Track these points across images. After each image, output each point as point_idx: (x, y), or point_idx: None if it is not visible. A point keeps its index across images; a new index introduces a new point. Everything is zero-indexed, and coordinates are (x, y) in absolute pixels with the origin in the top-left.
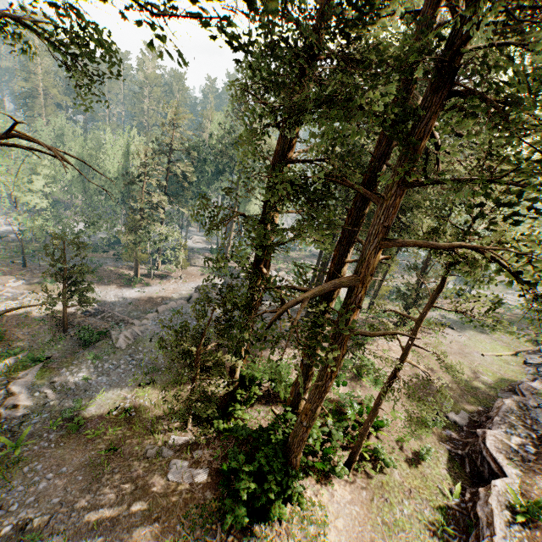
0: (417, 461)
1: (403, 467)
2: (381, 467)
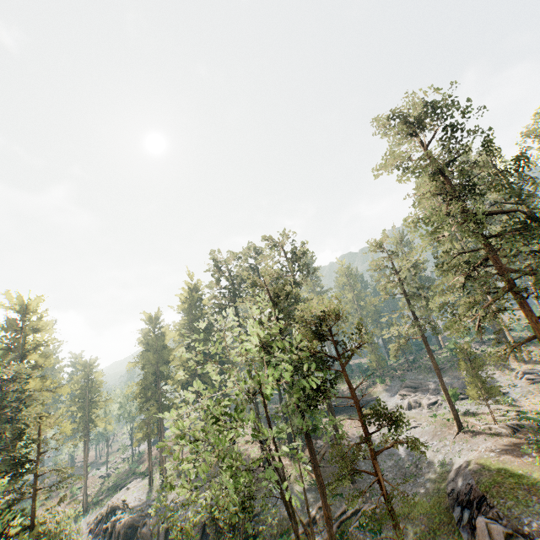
0: None
1: None
2: None
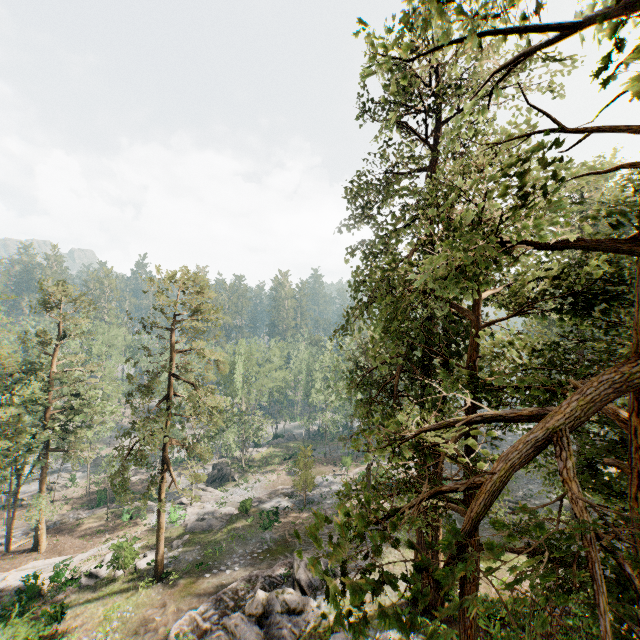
0: None
1: None
2: None
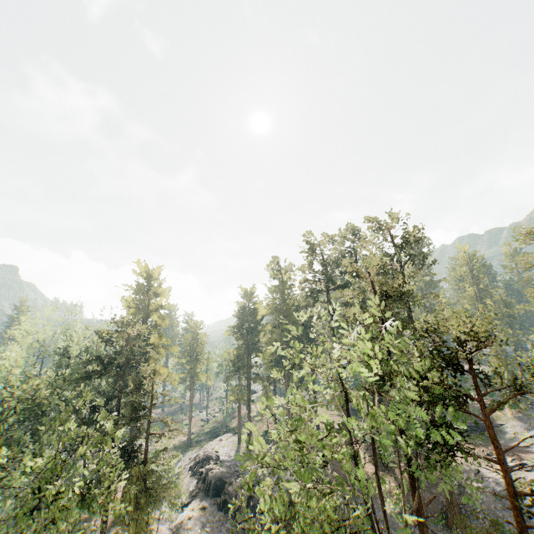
0: None
1: None
2: None
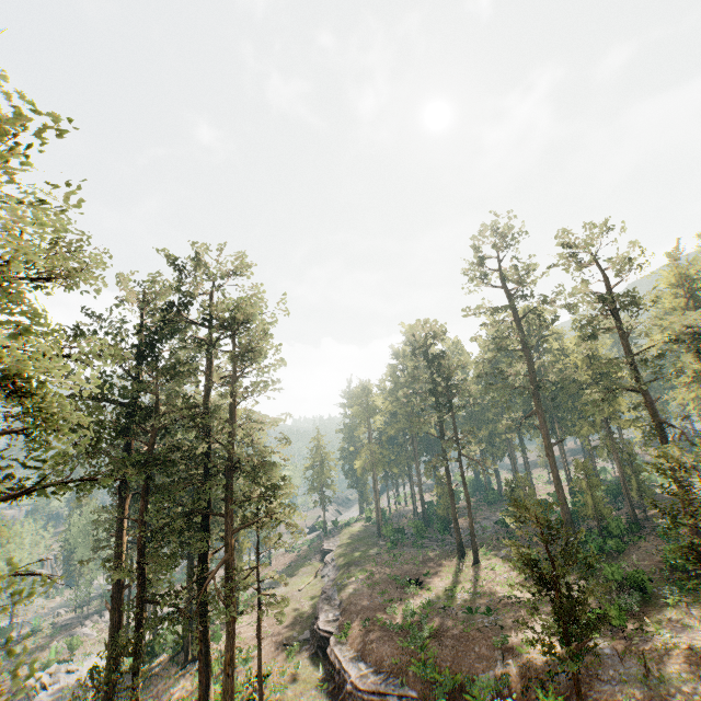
0: (297, 676)
1: (291, 685)
2: (280, 697)
